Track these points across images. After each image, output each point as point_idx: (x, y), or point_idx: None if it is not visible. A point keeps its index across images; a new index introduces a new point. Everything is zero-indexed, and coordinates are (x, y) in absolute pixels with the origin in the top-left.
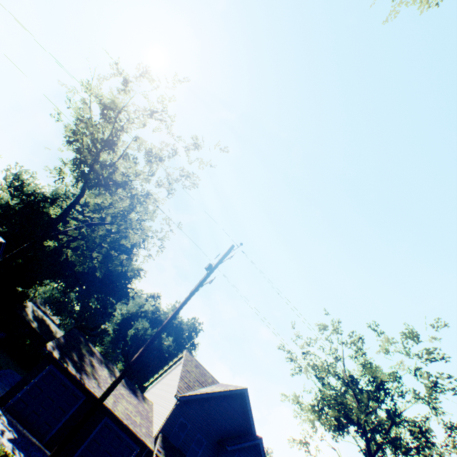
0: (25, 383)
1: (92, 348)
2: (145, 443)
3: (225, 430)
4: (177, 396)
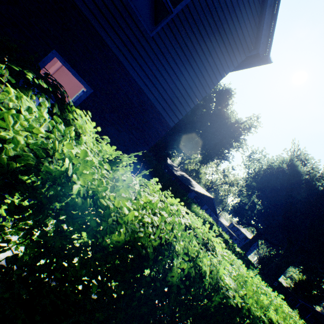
0: None
1: None
2: None
3: None
4: None
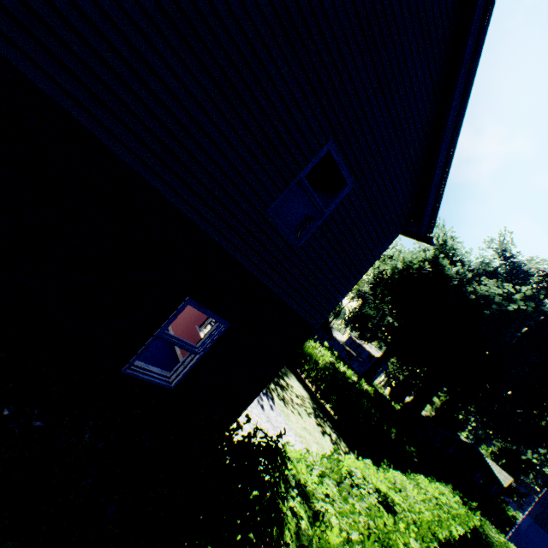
0: None
1: None
2: None
3: None
4: None
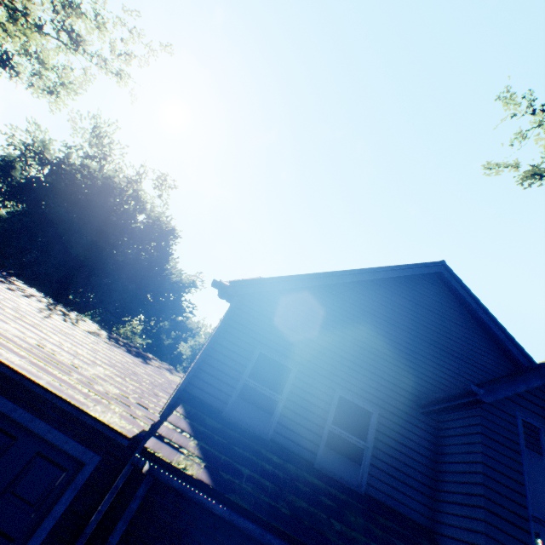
0: None
1: (17, 283)
2: (78, 410)
3: (428, 375)
4: (221, 282)
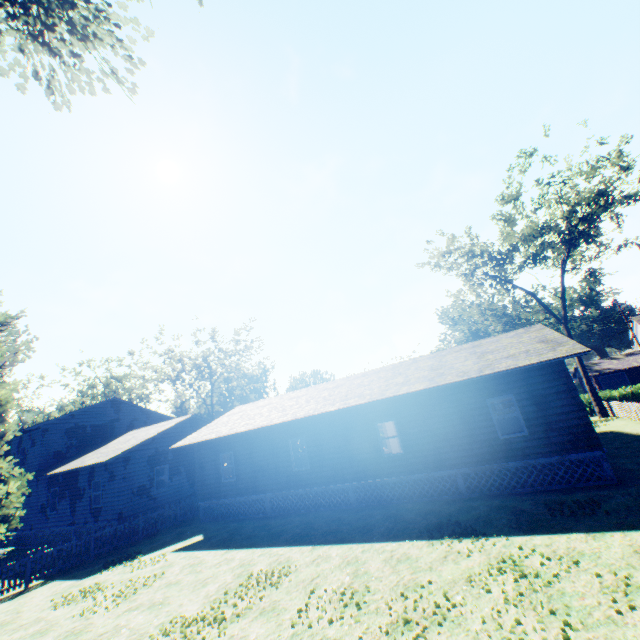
0: (600, 387)
1: (591, 362)
2: None
3: None
4: None
